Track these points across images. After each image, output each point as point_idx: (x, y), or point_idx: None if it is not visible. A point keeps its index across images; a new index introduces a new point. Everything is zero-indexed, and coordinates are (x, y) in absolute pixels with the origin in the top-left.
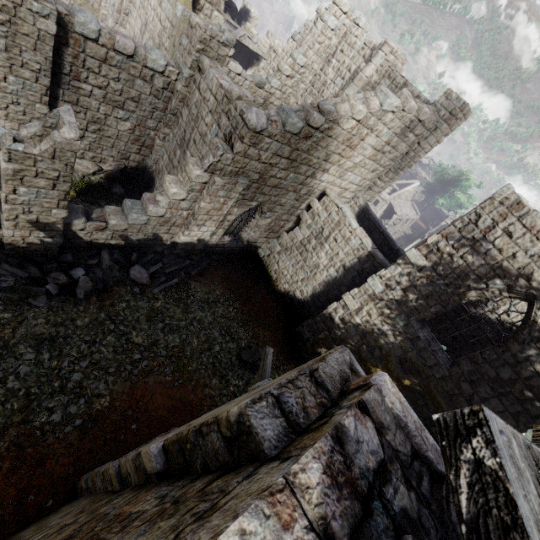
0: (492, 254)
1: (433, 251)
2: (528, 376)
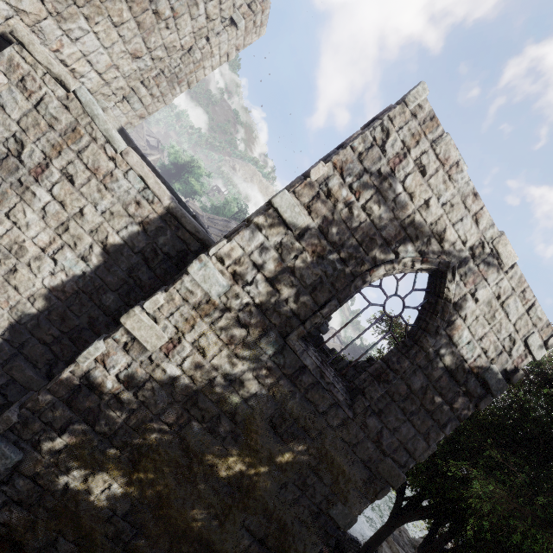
0: (403, 202)
1: (321, 195)
2: (439, 376)
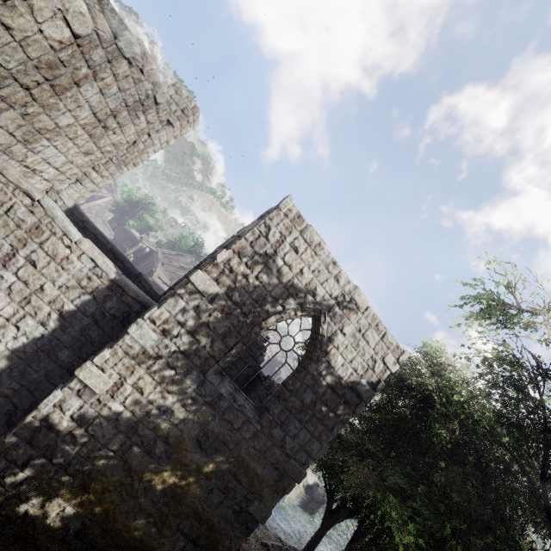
0: (284, 271)
1: (225, 272)
2: (324, 392)
